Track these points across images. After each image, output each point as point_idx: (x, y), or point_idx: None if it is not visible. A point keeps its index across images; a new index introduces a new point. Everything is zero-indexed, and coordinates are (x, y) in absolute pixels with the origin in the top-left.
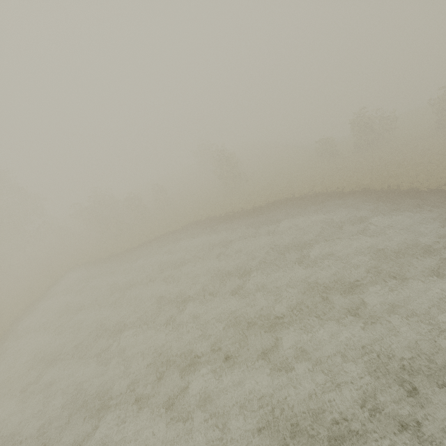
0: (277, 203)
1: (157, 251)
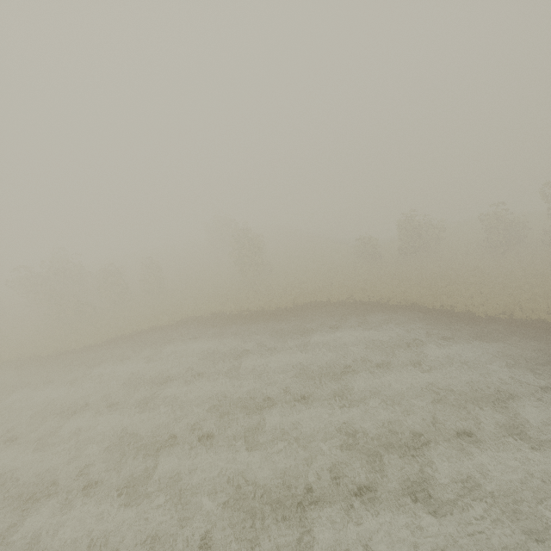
0: (308, 306)
1: (132, 354)
